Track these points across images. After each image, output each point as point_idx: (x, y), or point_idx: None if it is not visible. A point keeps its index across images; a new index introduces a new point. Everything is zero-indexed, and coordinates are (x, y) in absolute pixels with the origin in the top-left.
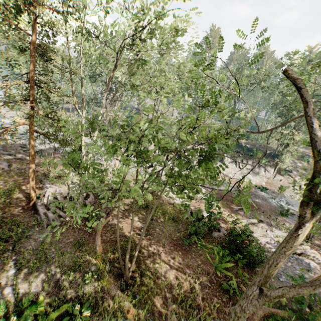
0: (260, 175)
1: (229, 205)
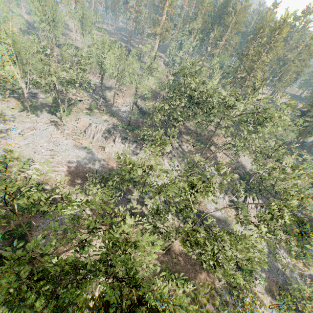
0: (138, 156)
1: (75, 180)
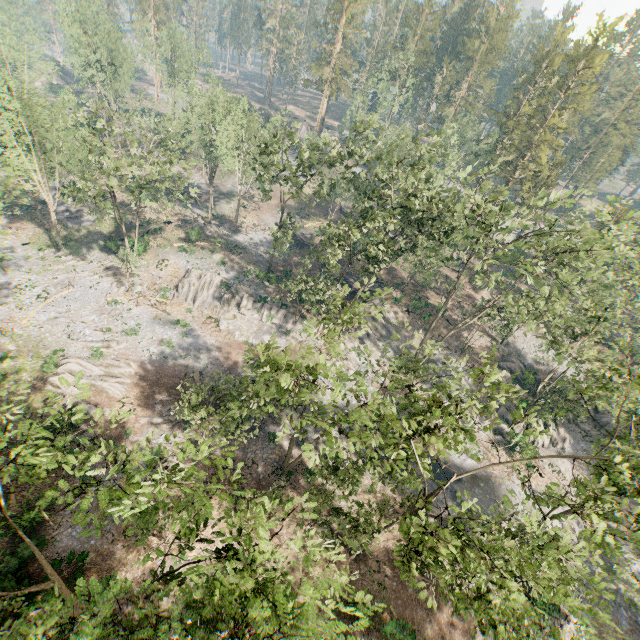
0: (290, 337)
1: (154, 394)
